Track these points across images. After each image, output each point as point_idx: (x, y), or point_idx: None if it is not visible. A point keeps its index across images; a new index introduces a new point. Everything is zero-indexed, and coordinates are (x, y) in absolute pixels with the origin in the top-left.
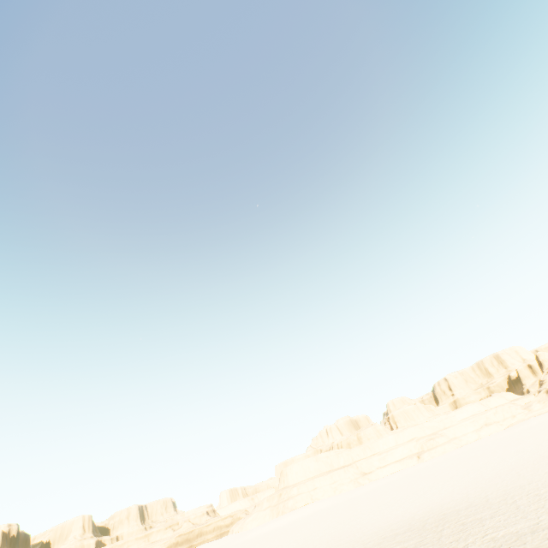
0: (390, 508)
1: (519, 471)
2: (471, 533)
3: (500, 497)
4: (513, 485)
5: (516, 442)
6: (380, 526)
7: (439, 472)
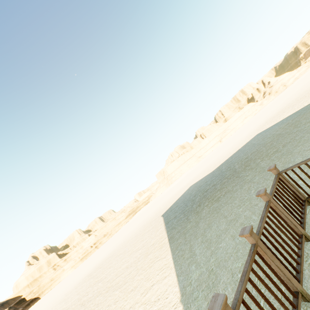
0: (237, 139)
1: (295, 94)
2: (309, 93)
3: (303, 93)
4: (302, 92)
5: (271, 107)
6: (245, 137)
7: (241, 131)
